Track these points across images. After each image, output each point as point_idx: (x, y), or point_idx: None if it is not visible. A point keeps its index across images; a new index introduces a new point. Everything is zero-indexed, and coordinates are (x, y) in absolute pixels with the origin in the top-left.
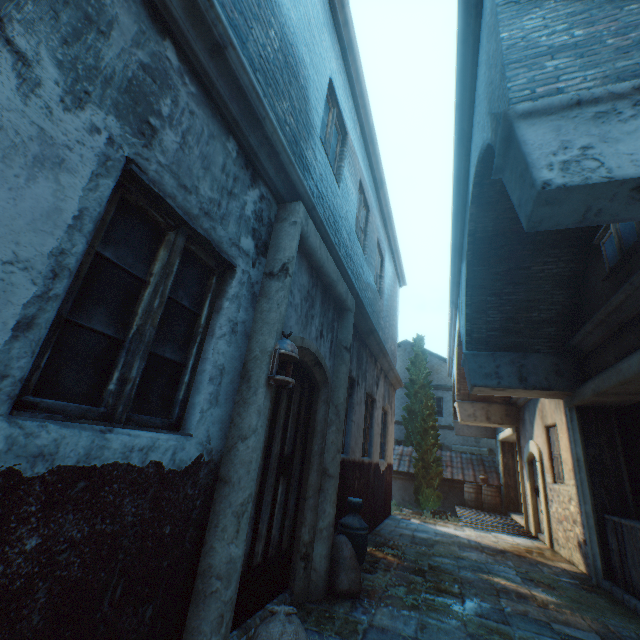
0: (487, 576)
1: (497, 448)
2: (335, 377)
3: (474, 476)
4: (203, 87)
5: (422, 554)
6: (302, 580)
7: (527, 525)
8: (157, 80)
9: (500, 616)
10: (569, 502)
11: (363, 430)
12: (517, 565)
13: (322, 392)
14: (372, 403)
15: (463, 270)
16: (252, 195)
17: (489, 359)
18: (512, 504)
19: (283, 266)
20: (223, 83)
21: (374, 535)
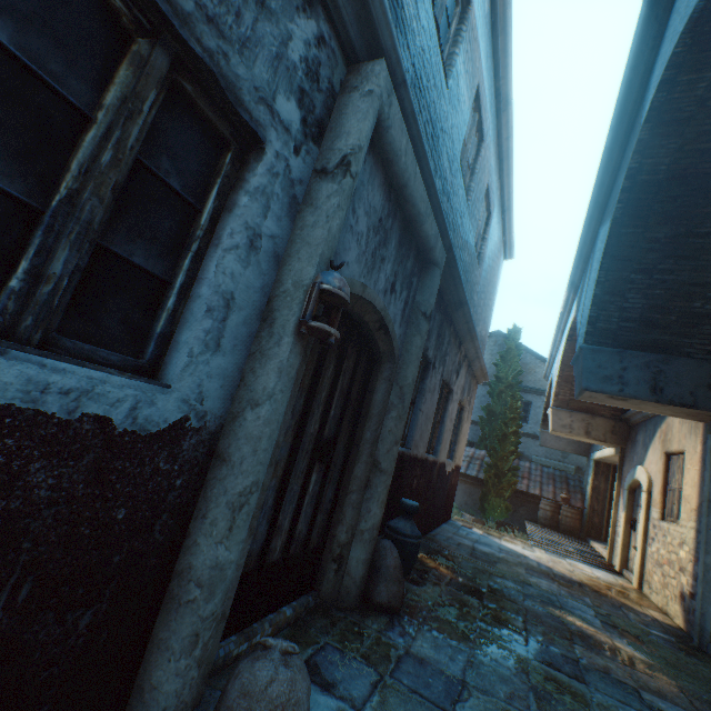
0: (559, 612)
1: (588, 468)
2: (405, 350)
3: (554, 493)
4: None
5: (481, 571)
6: (331, 584)
7: (610, 557)
8: None
9: (573, 669)
10: (680, 546)
11: (432, 423)
12: (596, 604)
13: (385, 367)
14: (448, 394)
15: (602, 235)
16: (303, 28)
17: (614, 358)
18: (594, 531)
19: (343, 159)
20: None
21: (428, 540)
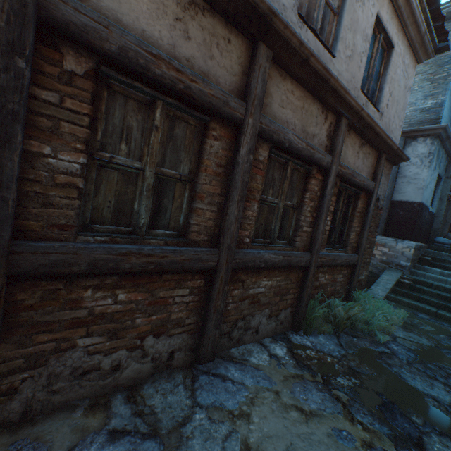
0: None
1: None
2: None
3: None
4: (444, 150)
5: None
6: None
7: None
8: (441, 157)
9: None
10: None
11: None
12: None
13: (447, 201)
14: None
15: None
16: (446, 162)
17: None
18: None
19: (450, 176)
20: (449, 148)
21: None
